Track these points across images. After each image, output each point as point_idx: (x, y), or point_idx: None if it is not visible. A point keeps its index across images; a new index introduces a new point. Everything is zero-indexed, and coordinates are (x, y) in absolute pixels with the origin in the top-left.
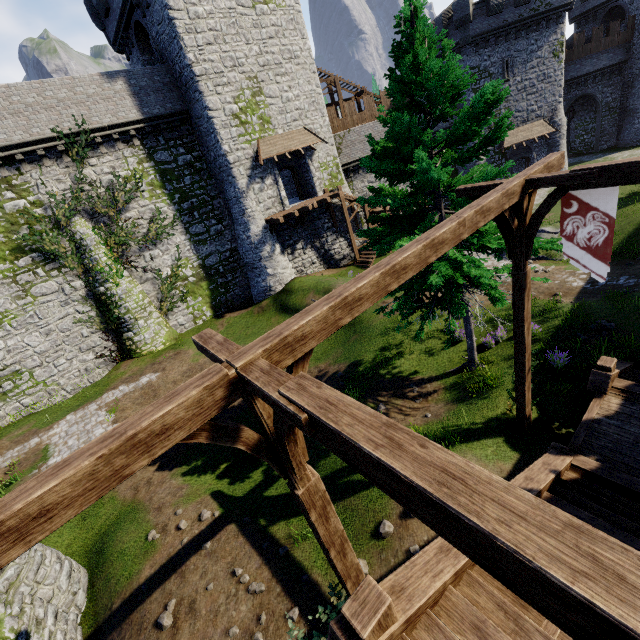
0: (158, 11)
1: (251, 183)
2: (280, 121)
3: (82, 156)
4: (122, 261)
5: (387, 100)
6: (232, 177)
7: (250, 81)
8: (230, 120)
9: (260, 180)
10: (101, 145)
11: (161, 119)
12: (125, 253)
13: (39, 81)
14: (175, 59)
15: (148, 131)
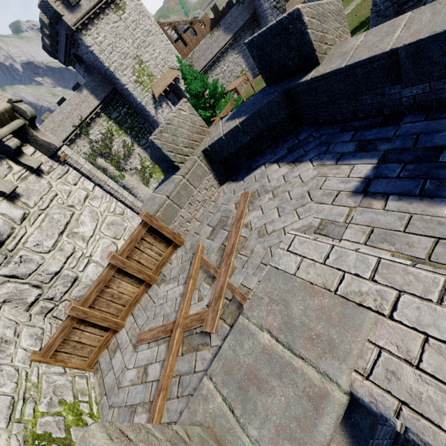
0: (84, 49)
1: (157, 111)
2: (157, 71)
3: (86, 131)
4: (121, 170)
5: (208, 20)
6: (147, 112)
7: (135, 60)
8: (135, 85)
9: (160, 107)
10: (91, 123)
11: (106, 98)
12: (120, 166)
13: (59, 108)
14: (100, 67)
15: (104, 107)
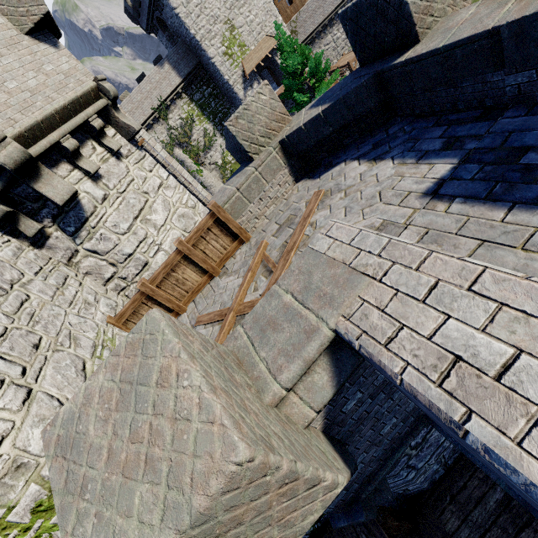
0: (169, 12)
1: (246, 92)
2: (250, 40)
3: (165, 116)
4: (199, 164)
5: None
6: (235, 94)
7: (226, 25)
8: (223, 58)
9: (250, 87)
10: (170, 106)
11: (190, 75)
12: (199, 159)
13: (138, 86)
14: (185, 35)
15: (186, 86)
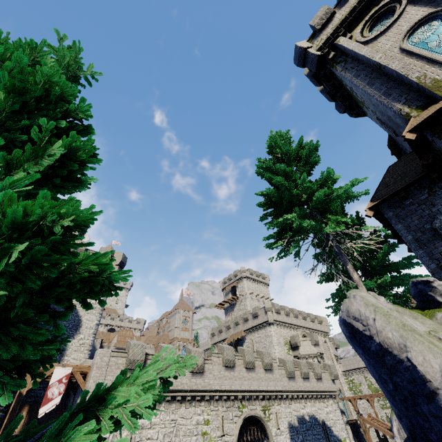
0: None
1: None
2: None
3: None
4: None
5: None
6: None
7: None
8: None
9: None
10: None
11: None
12: None
13: None
14: None
15: None
